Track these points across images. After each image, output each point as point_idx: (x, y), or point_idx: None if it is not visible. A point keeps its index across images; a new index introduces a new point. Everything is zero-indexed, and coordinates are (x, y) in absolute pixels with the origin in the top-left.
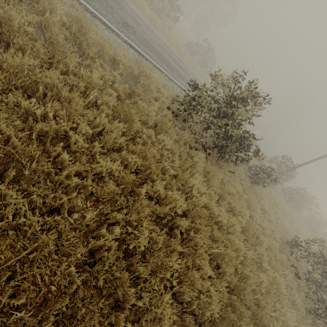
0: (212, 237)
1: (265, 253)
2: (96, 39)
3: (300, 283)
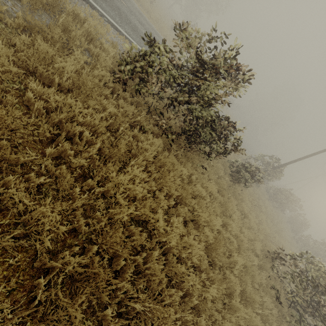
0: (145, 273)
1: (237, 282)
2: None
3: (281, 308)
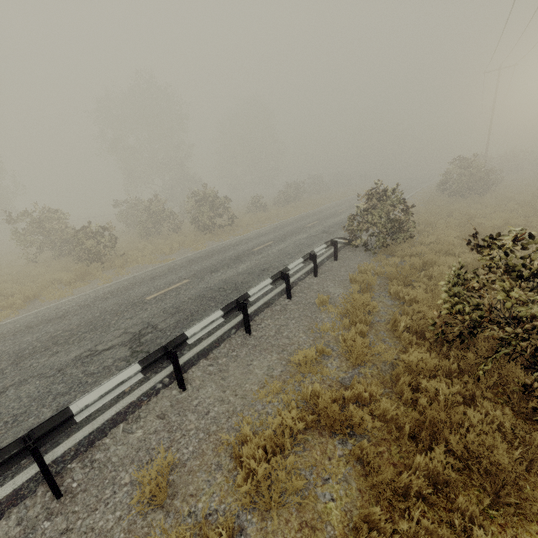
0: None
1: None
2: (438, 202)
3: None
